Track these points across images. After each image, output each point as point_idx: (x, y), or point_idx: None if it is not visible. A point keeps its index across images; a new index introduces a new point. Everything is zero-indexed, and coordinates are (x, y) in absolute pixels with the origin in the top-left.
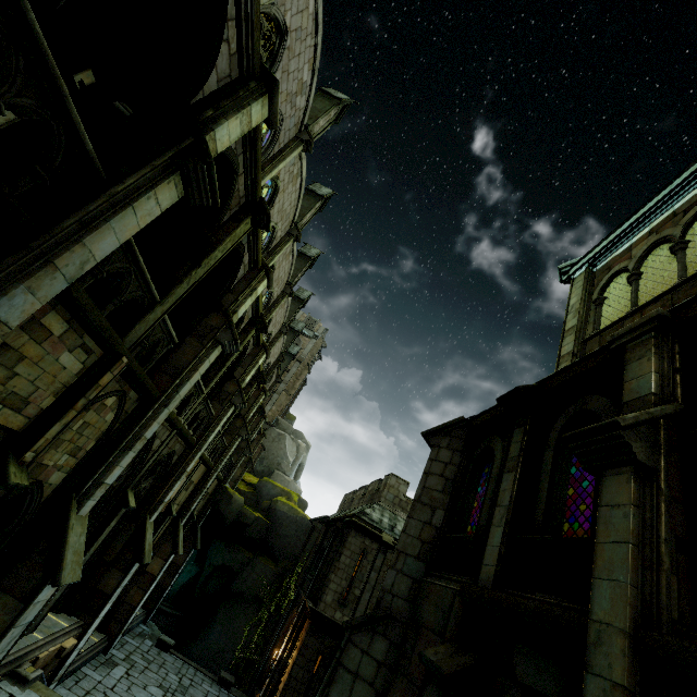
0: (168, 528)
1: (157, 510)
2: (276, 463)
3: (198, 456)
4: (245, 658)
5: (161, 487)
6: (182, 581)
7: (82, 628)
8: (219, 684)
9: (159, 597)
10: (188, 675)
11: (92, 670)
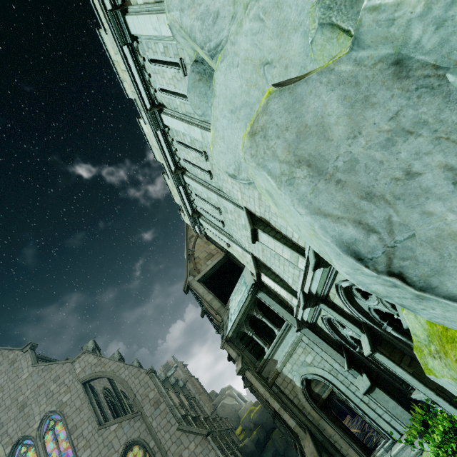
0: None
1: None
2: (234, 412)
3: (230, 455)
4: None
5: None
6: None
7: None
8: None
9: None
10: None
11: None
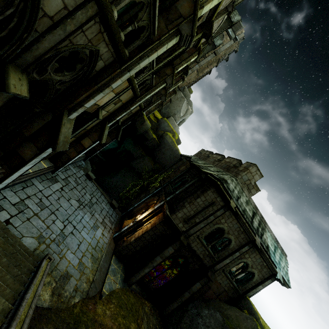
0: (98, 124)
1: (76, 110)
2: (173, 112)
3: (126, 77)
4: (126, 195)
5: (82, 90)
6: (109, 147)
7: (3, 174)
8: (110, 205)
9: (93, 153)
10: (97, 196)
11: (38, 181)
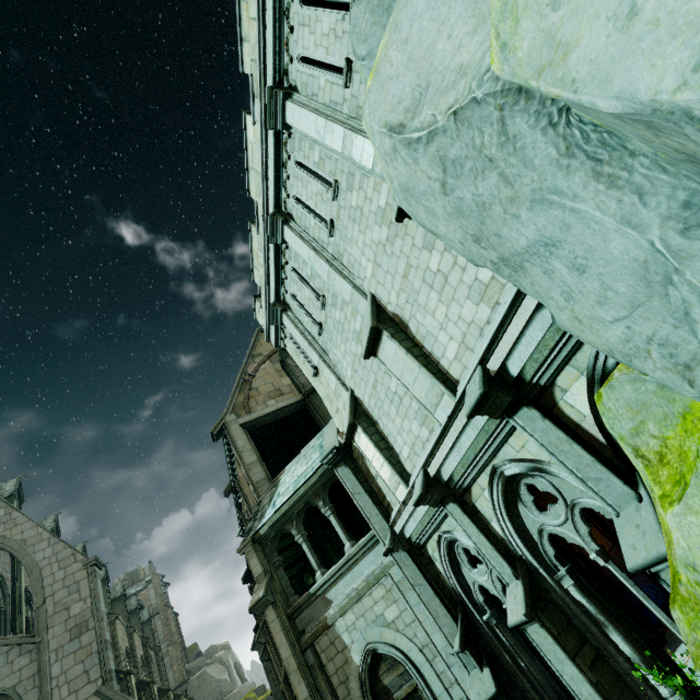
0: None
1: None
2: (218, 696)
3: None
4: None
5: None
6: None
7: None
8: None
9: None
10: None
11: None
